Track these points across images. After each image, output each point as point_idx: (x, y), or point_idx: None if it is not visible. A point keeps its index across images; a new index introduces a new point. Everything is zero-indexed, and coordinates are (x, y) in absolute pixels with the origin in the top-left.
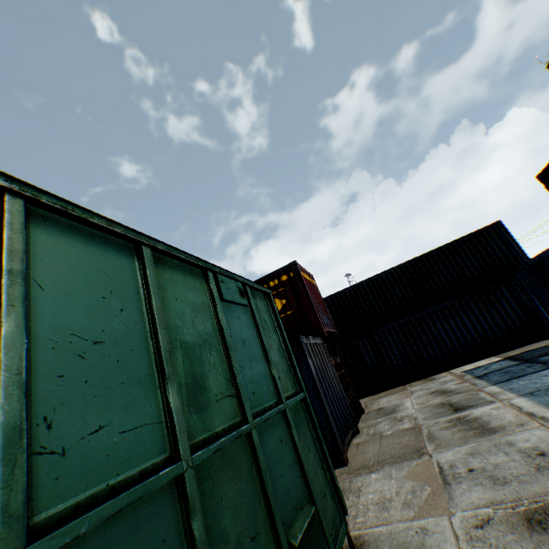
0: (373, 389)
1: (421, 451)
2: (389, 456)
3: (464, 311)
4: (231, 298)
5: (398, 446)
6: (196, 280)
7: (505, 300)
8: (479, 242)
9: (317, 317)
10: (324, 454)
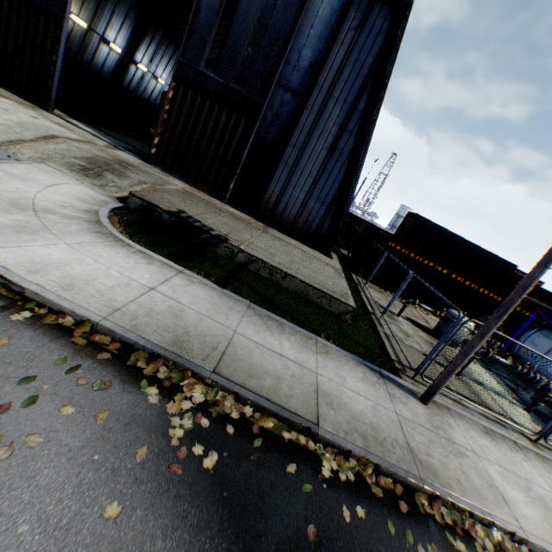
0: None
1: None
2: None
3: None
4: None
5: None
6: None
7: None
8: (548, 296)
9: None
10: None
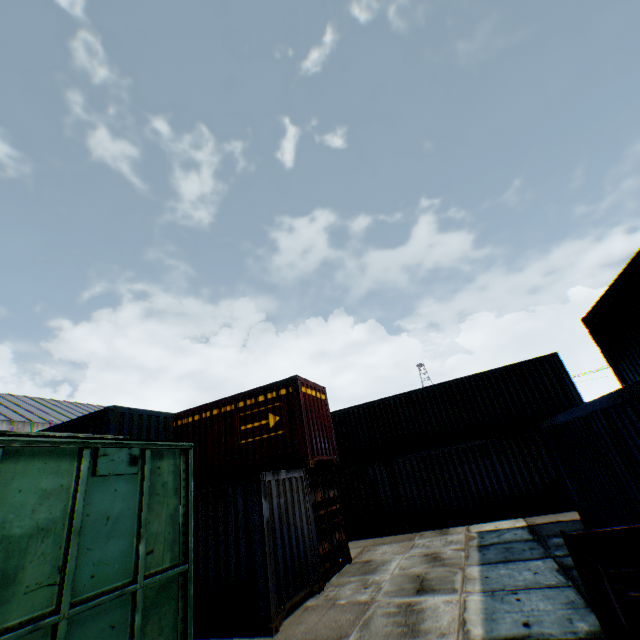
0: (382, 529)
1: (341, 639)
2: (312, 636)
3: (497, 455)
4: (110, 471)
5: (332, 624)
6: (64, 462)
7: (546, 451)
8: (531, 374)
9: (306, 444)
10: (186, 636)
